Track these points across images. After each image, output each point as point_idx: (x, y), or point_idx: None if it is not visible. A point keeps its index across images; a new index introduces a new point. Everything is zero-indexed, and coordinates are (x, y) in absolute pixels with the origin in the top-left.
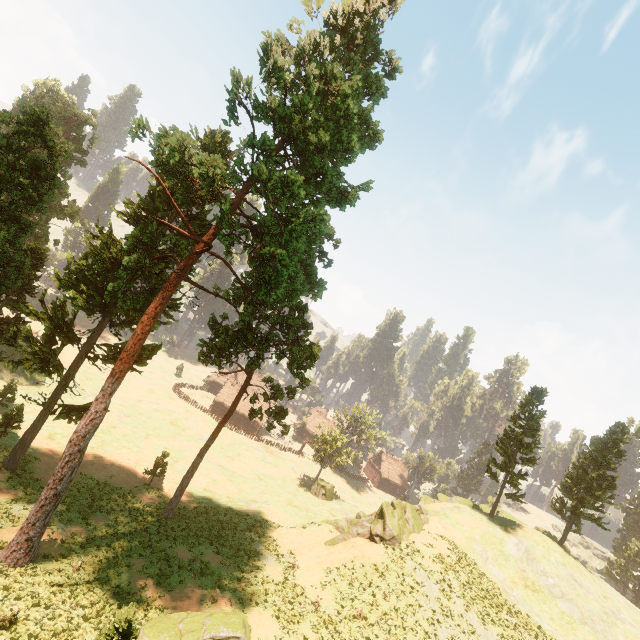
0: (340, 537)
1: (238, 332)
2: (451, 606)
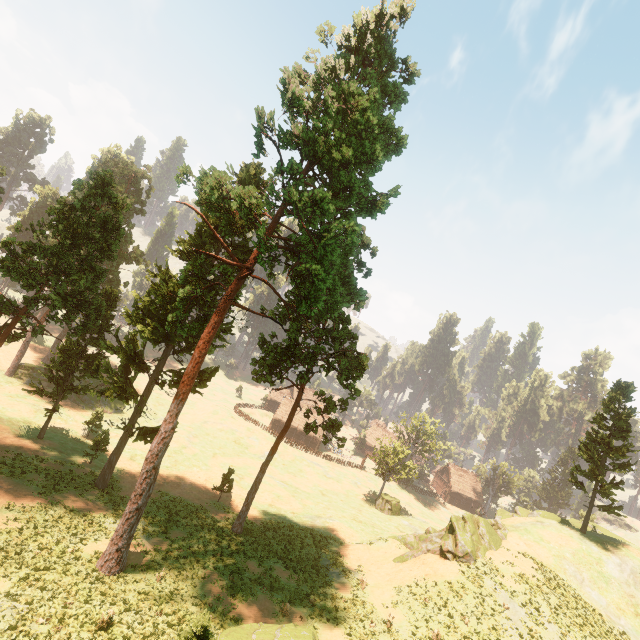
0: (409, 553)
1: (286, 349)
2: (542, 632)
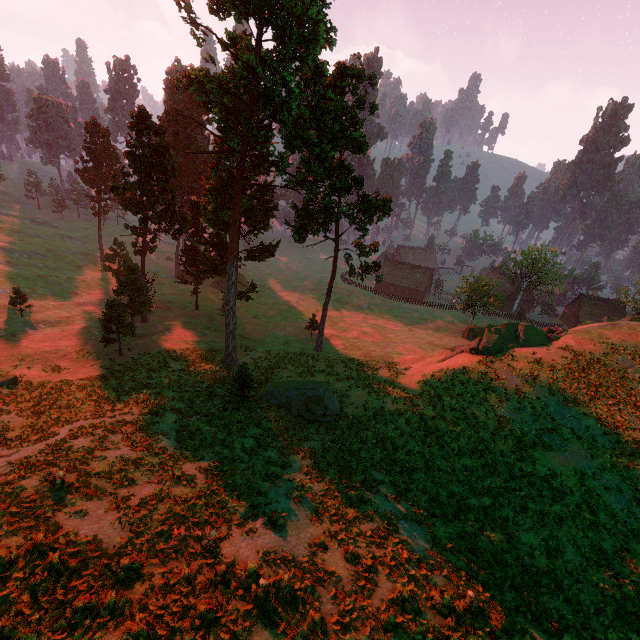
0: (448, 356)
1: (305, 210)
2: (529, 392)
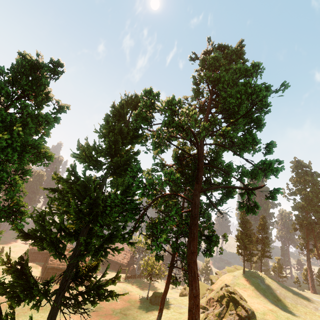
0: None
1: (186, 232)
2: None
